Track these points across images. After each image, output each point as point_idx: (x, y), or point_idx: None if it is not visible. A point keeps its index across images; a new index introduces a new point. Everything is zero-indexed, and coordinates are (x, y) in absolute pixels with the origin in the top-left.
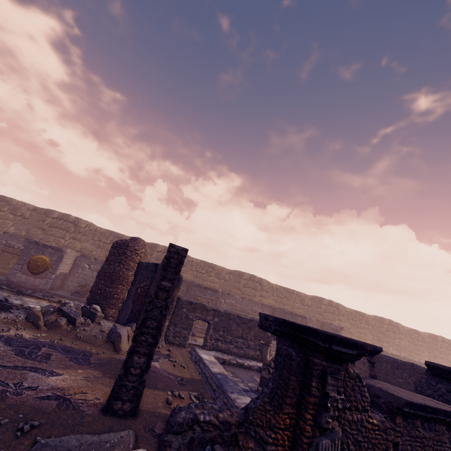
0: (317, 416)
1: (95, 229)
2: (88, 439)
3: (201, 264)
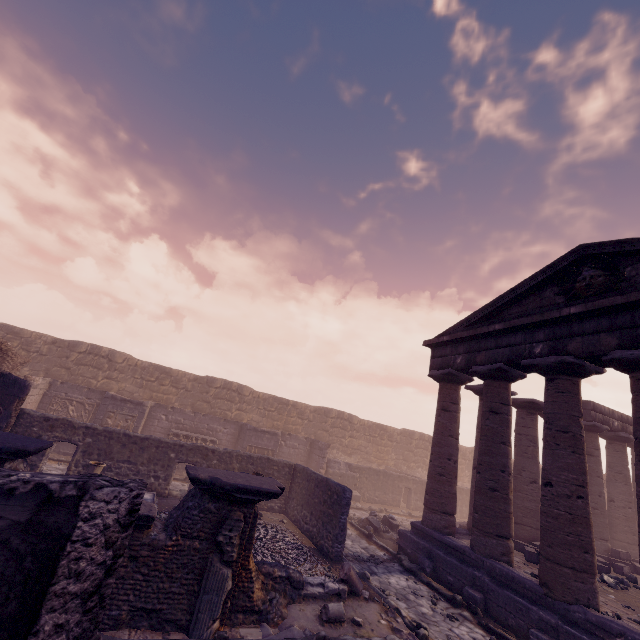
0: None
1: None
2: None
3: (149, 369)
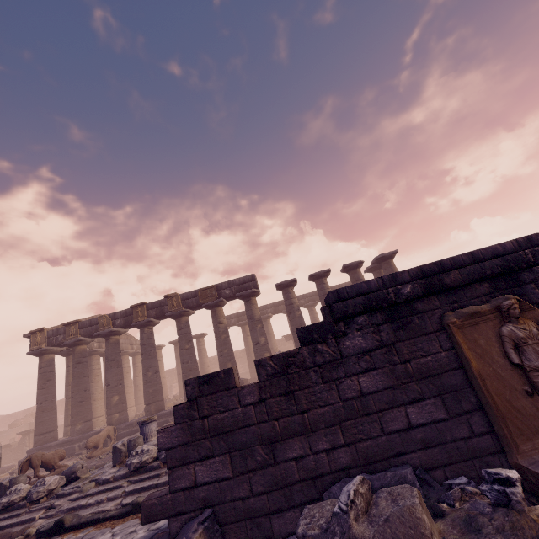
0: None
1: None
2: None
3: None
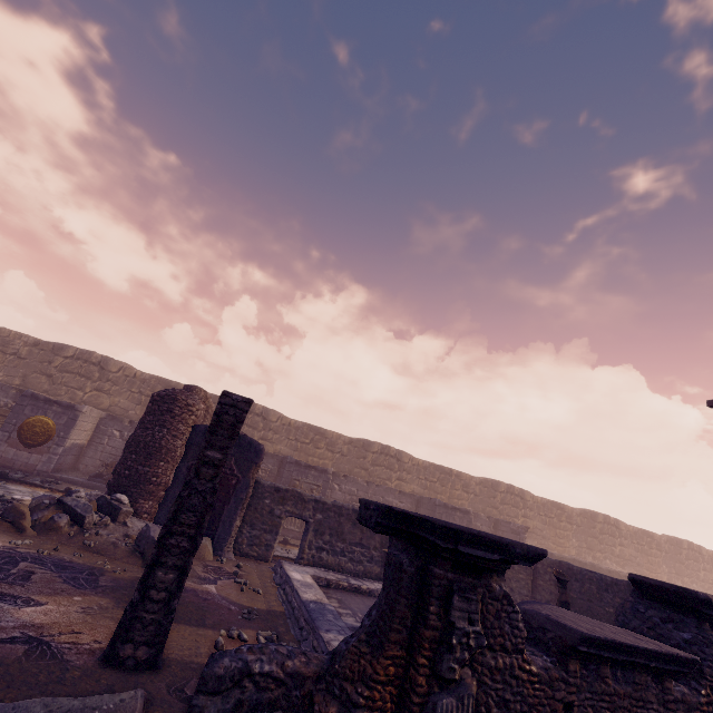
0: (436, 660)
1: (133, 374)
2: (63, 704)
3: (303, 429)
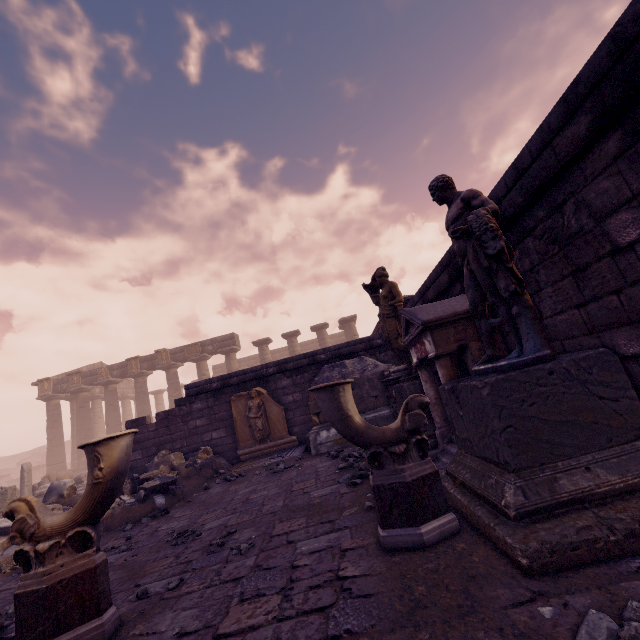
0: None
1: None
2: None
3: None
